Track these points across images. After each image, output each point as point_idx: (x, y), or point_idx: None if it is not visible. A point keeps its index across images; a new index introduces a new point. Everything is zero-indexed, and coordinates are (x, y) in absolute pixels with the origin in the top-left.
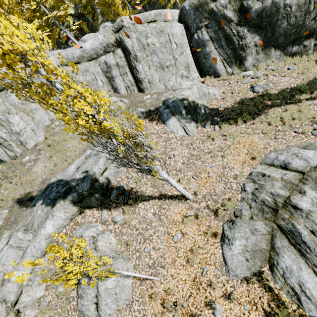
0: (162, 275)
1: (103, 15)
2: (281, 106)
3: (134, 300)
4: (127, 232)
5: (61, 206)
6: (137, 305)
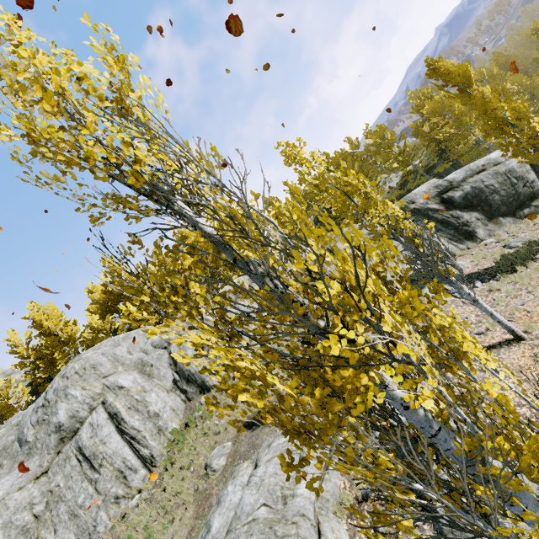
0: None
1: (285, 258)
2: None
3: None
4: None
5: None
6: None
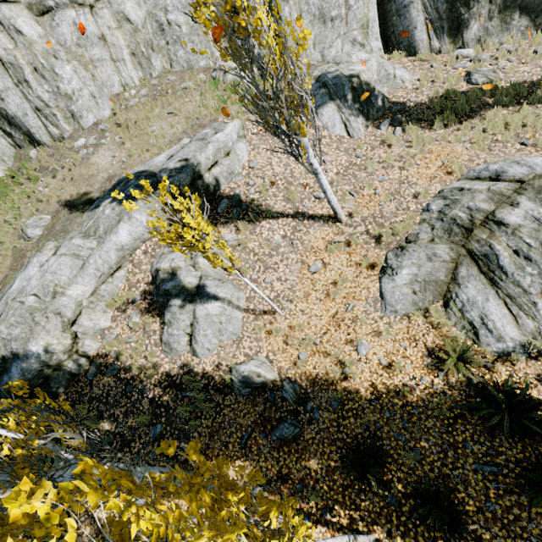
0: (288, 310)
1: None
2: (509, 107)
3: (245, 337)
4: (240, 257)
5: (144, 204)
6: (248, 342)
